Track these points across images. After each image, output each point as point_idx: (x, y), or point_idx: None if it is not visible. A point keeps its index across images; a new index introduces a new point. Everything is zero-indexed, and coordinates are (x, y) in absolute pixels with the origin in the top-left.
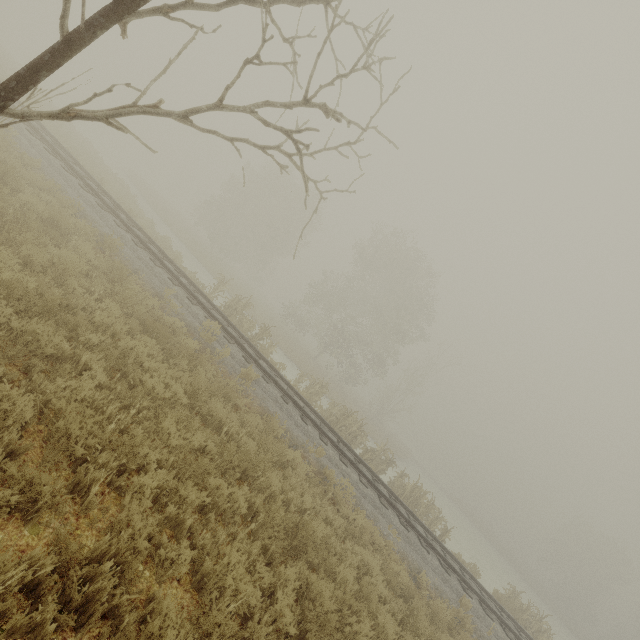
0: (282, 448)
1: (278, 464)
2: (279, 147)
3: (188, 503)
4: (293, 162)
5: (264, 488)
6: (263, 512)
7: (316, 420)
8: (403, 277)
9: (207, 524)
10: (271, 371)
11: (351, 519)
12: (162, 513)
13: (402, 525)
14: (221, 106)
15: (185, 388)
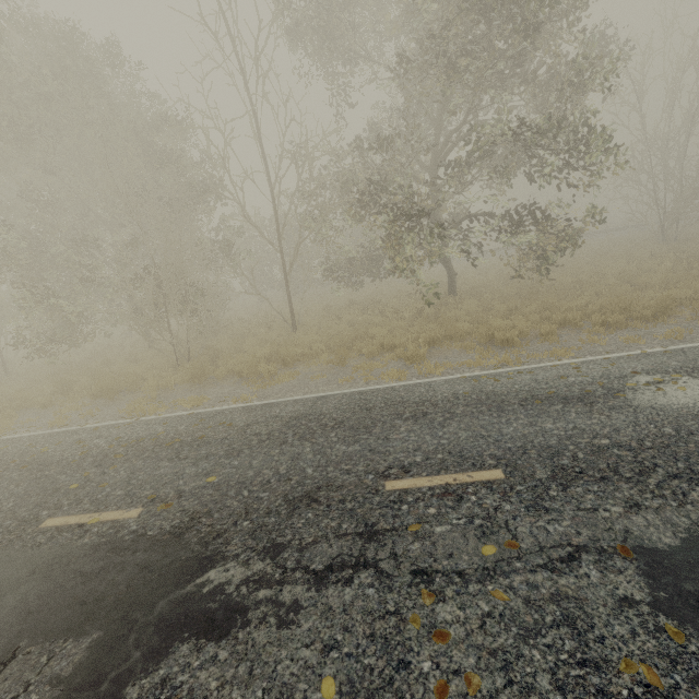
0: None
1: None
2: None
3: None
4: None
5: None
6: None
7: None
8: None
9: None
10: None
11: None
12: None
13: None
14: None
15: None
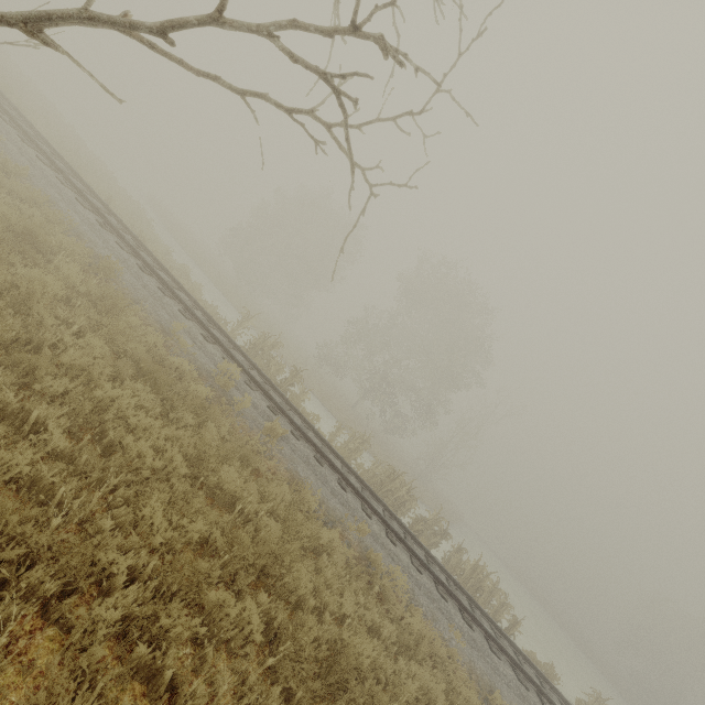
0: (315, 531)
1: (309, 549)
2: (313, 111)
3: (172, 637)
4: (333, 137)
5: (289, 591)
6: (287, 634)
7: (357, 485)
8: (455, 314)
9: (202, 664)
10: (303, 424)
11: (404, 623)
12: (130, 656)
13: (466, 622)
14: (221, 20)
15: (184, 453)
